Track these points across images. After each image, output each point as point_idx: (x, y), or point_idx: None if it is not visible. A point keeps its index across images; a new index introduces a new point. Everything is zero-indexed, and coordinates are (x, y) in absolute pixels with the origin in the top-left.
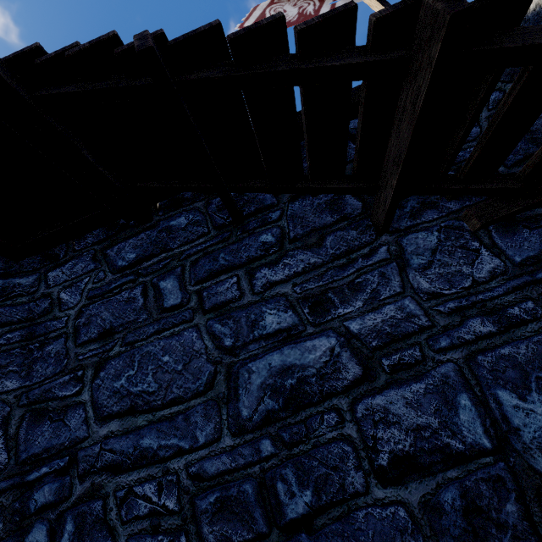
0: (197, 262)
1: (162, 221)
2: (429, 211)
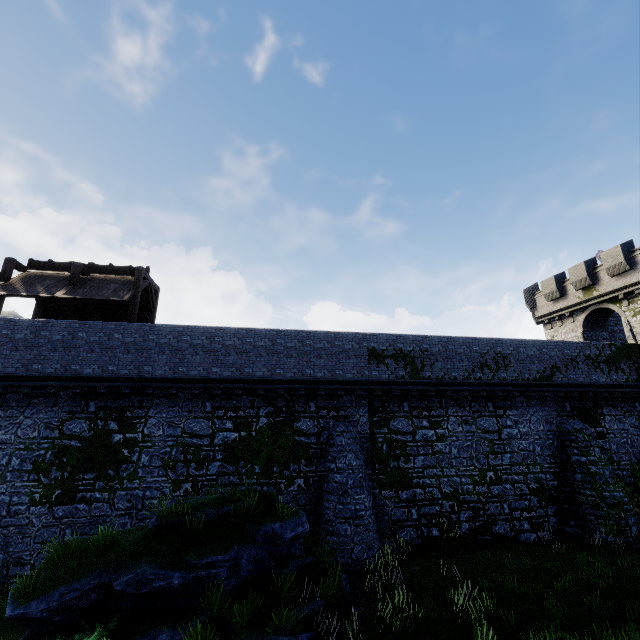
0: None
1: None
2: None
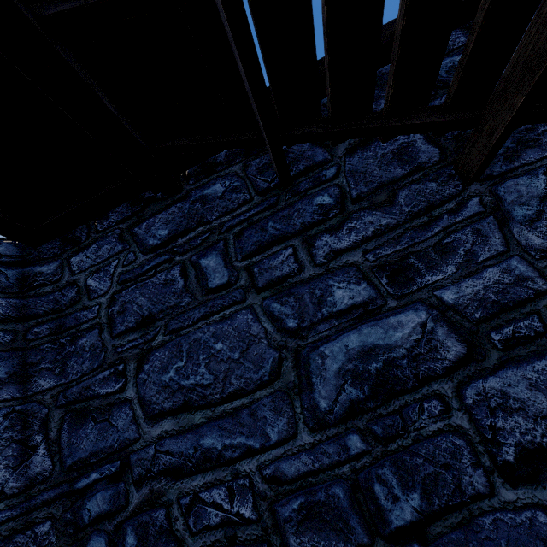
0: (242, 234)
1: (194, 190)
2: (530, 150)
